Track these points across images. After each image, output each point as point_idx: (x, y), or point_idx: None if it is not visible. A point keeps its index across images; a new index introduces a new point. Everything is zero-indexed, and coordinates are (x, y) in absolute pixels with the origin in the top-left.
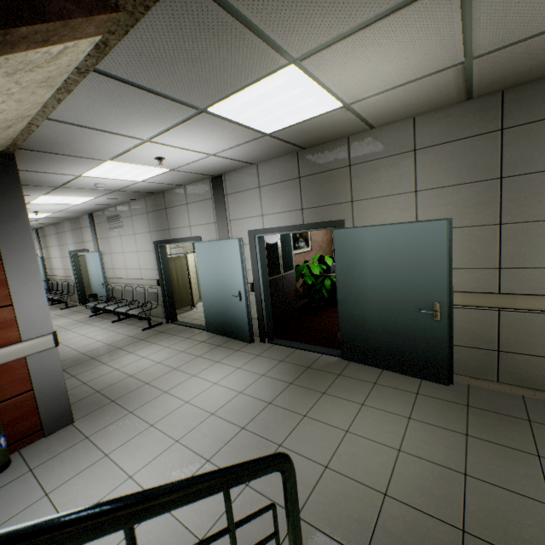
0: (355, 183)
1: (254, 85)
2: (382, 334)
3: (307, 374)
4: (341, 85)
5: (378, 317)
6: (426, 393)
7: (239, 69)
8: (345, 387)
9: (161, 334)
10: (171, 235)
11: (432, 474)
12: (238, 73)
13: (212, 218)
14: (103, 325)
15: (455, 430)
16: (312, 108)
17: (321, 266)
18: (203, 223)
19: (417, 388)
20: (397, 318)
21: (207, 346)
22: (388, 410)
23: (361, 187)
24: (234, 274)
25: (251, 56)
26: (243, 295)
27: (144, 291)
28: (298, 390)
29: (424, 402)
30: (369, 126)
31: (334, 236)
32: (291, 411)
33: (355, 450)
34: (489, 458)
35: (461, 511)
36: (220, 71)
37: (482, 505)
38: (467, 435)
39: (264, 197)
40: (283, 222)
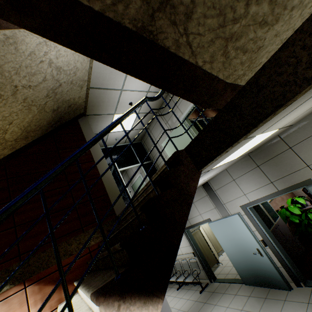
0: (302, 155)
1: (236, 150)
2: None
3: None
4: (279, 125)
5: None
6: None
7: (232, 151)
8: None
9: (214, 294)
10: (190, 222)
11: None
12: (231, 152)
13: (212, 206)
14: (173, 294)
15: None
16: (262, 139)
17: (295, 205)
18: (207, 210)
19: None
20: None
21: (256, 300)
22: None
23: (308, 156)
24: (246, 237)
25: (239, 145)
26: (262, 251)
27: (187, 262)
28: None
29: None
30: (290, 125)
31: (310, 191)
32: None
33: None
34: None
35: None
36: (223, 156)
37: None
38: None
39: (239, 184)
40: (262, 194)
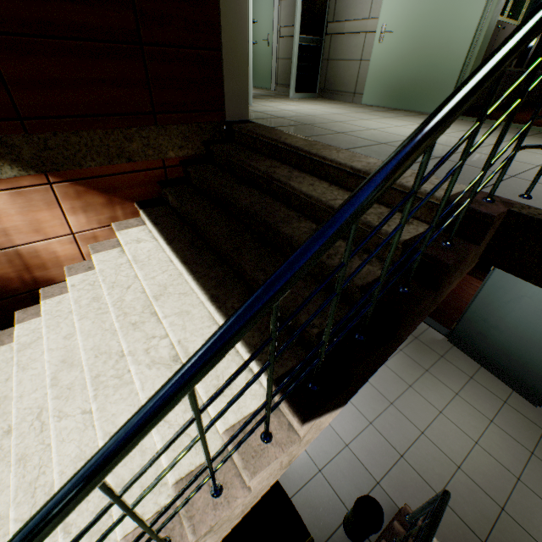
0: None
1: None
2: (500, 348)
3: (414, 345)
4: None
5: (505, 336)
6: (512, 405)
7: None
8: (444, 372)
9: None
10: None
11: (494, 469)
12: None
13: None
14: None
15: (524, 445)
16: None
17: None
18: None
19: (506, 397)
20: (523, 347)
21: None
22: (476, 408)
23: None
24: None
25: None
26: None
27: None
28: (406, 359)
29: (508, 412)
30: None
31: None
32: (400, 378)
33: (444, 429)
34: (541, 476)
35: (506, 498)
36: None
37: (521, 501)
38: (532, 453)
39: None
40: None
